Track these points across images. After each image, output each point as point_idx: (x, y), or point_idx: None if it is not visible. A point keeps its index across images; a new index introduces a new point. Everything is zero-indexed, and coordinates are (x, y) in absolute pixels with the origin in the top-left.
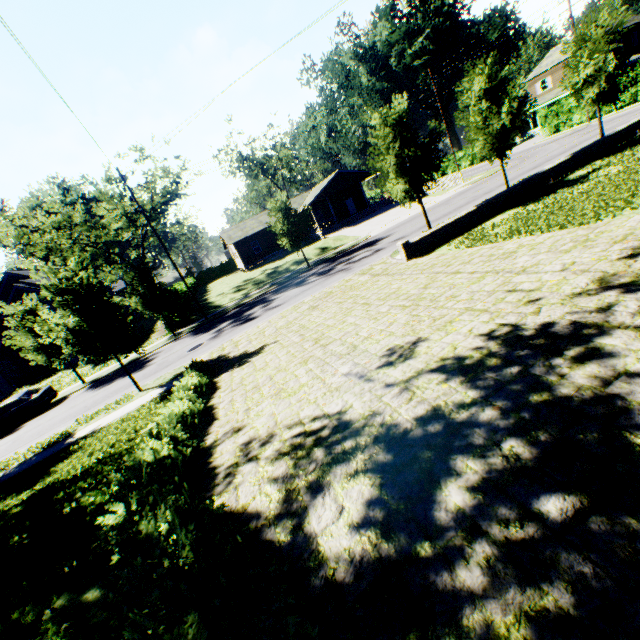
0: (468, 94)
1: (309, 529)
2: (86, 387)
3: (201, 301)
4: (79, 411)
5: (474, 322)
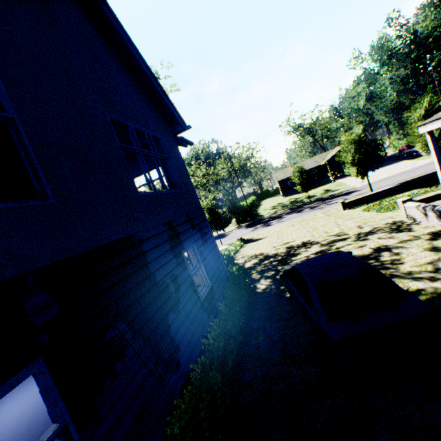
0: (412, 117)
1: (245, 264)
2: None
3: (254, 211)
4: None
5: (307, 238)
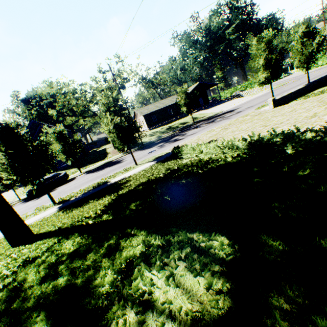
0: (294, 34)
1: None
2: (84, 174)
3: None
4: (95, 178)
5: None
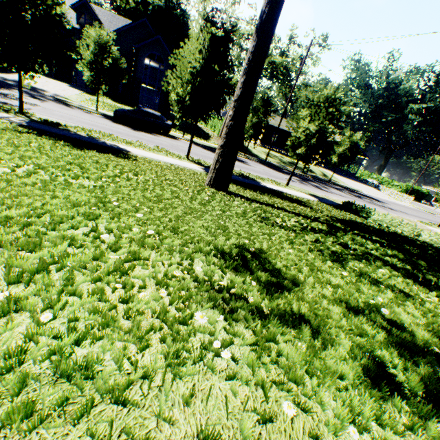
0: None
1: None
2: (189, 141)
3: None
4: None
5: None
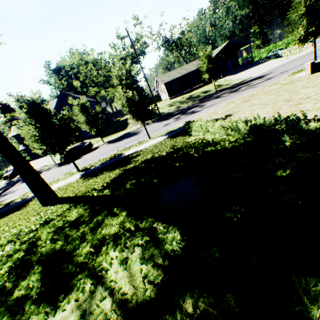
0: None
1: None
2: (106, 143)
3: None
4: (113, 149)
5: None
